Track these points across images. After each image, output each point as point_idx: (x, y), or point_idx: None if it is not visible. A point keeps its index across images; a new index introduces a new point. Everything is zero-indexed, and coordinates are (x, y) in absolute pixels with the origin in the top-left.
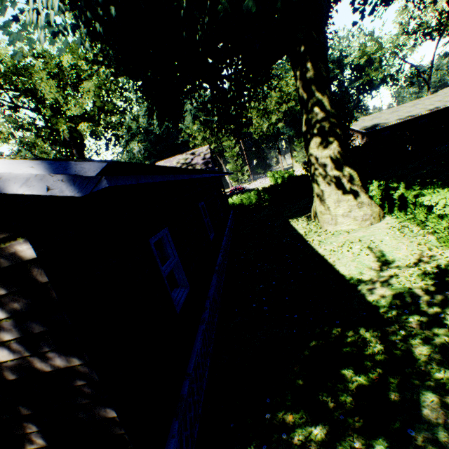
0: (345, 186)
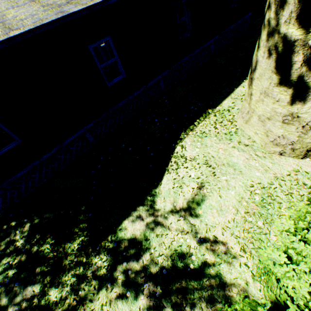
0: (292, 73)
